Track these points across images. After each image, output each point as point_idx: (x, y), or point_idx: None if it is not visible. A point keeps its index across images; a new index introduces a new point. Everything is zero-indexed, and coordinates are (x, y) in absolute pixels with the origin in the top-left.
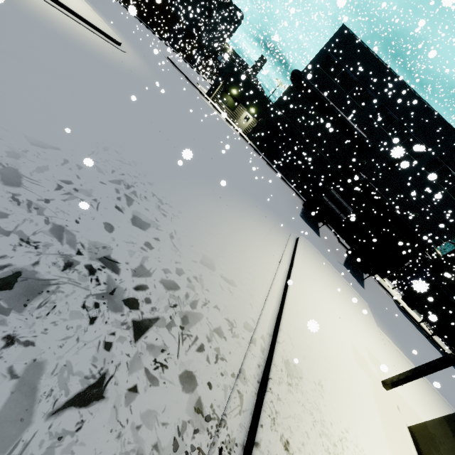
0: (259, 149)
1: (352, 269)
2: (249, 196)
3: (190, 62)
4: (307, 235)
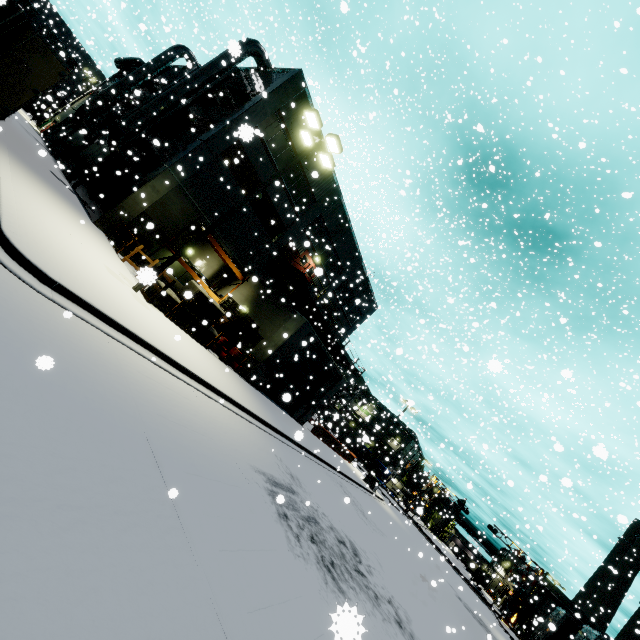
0: None
1: None
2: None
3: None
4: None
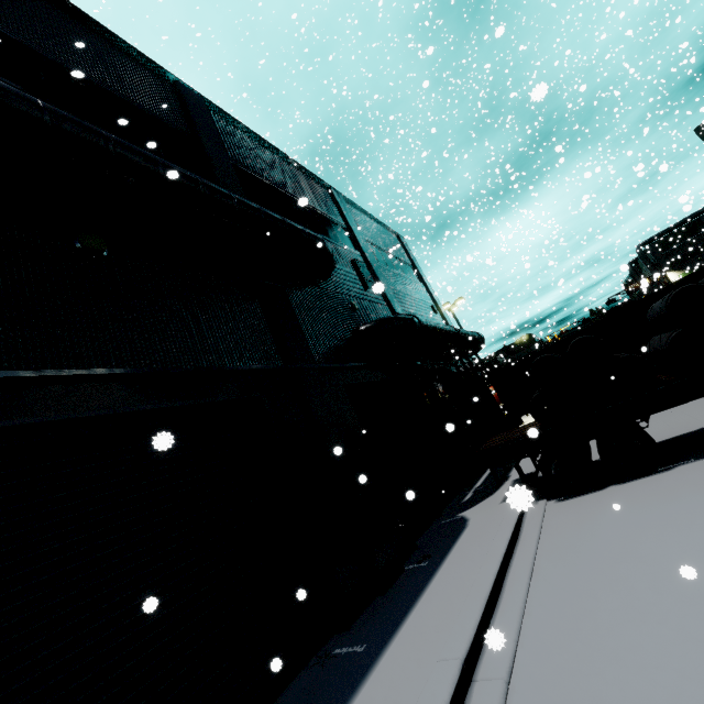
0: None
1: None
2: None
3: None
4: None
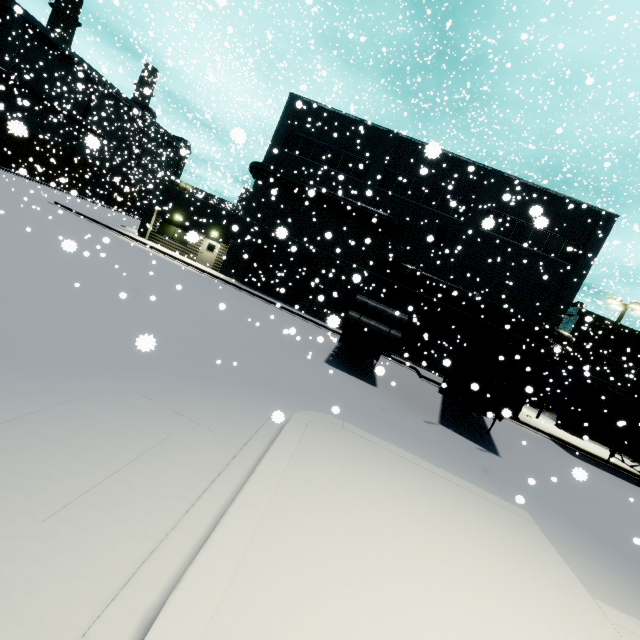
0: (247, 284)
1: (461, 419)
2: (116, 367)
3: (133, 213)
4: (338, 397)
